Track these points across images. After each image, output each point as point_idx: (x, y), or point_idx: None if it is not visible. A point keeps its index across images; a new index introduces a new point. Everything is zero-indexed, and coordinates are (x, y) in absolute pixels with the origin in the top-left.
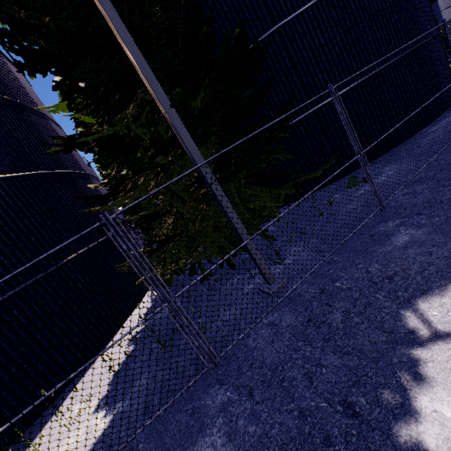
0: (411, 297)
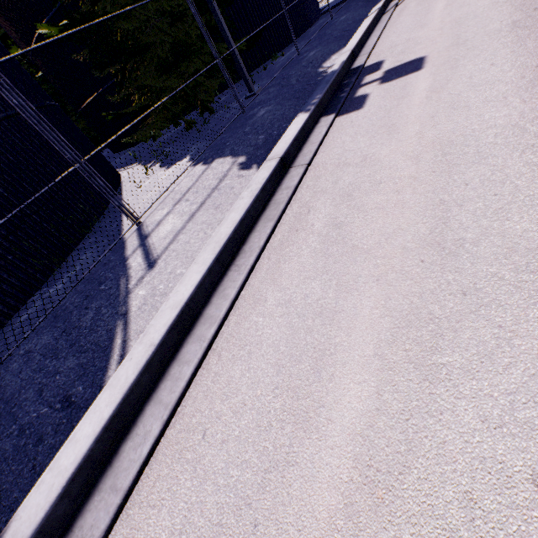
0: (320, 65)
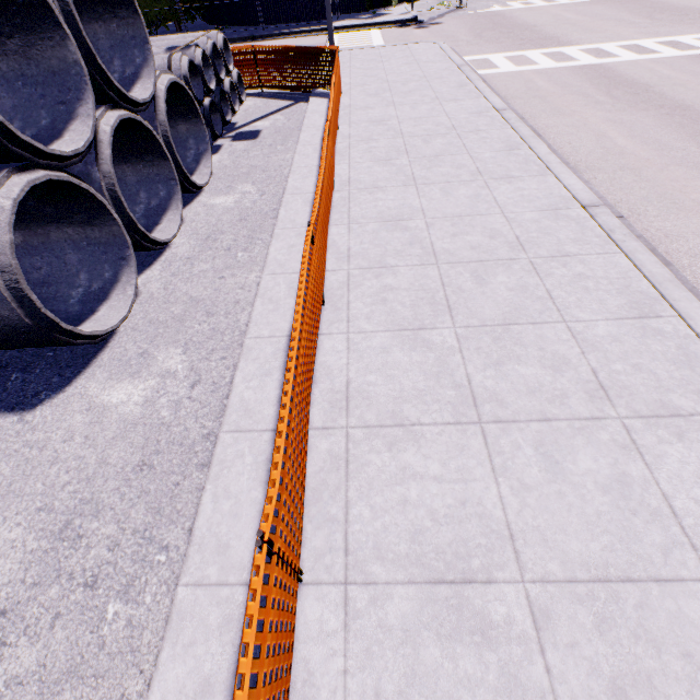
0: None
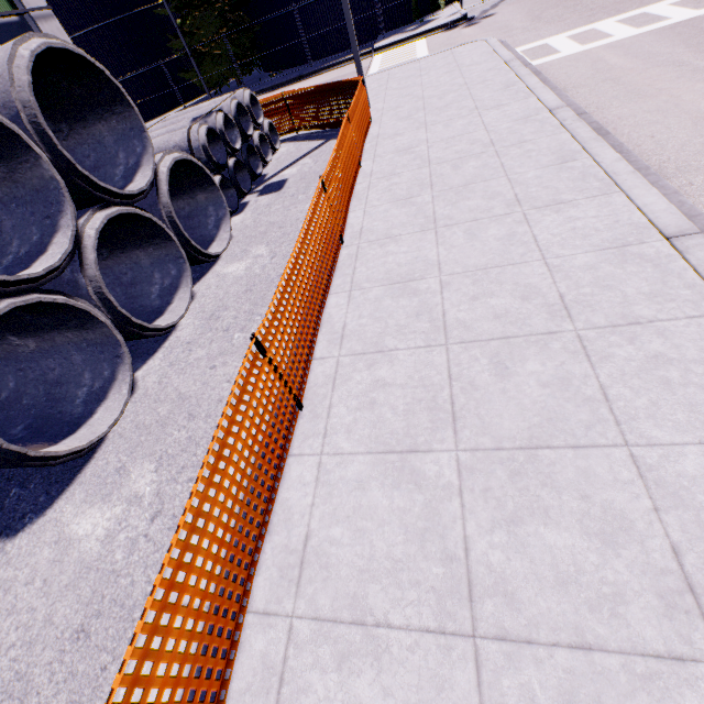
0: None
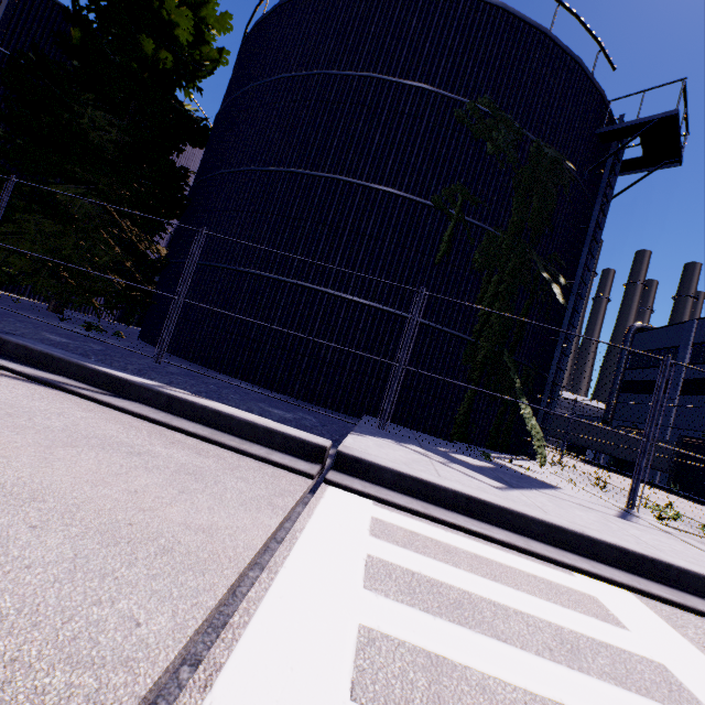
0: None
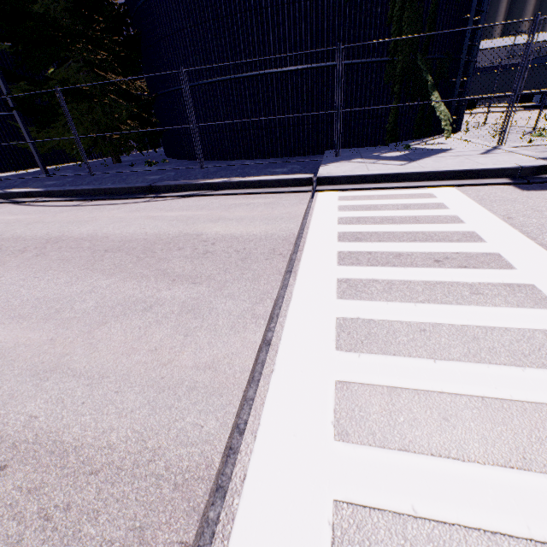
0: None
